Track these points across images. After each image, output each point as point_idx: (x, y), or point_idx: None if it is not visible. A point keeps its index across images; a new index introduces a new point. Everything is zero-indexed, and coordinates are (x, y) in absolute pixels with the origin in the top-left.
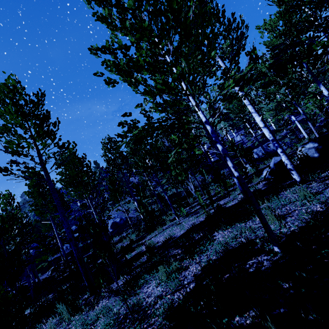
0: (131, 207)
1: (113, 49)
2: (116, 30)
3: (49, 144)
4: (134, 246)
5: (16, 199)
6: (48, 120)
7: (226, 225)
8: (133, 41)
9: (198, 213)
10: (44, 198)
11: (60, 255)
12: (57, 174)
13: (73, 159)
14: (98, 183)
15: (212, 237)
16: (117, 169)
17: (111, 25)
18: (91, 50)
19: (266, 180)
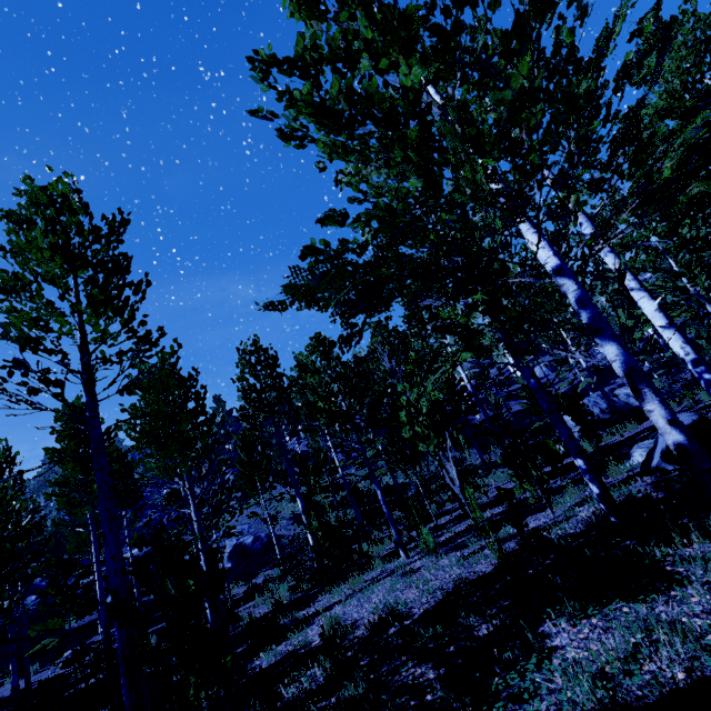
0: (283, 512)
1: (314, 60)
2: (327, 21)
3: (117, 334)
4: (286, 624)
5: (19, 463)
6: (124, 273)
7: (581, 604)
8: (372, 39)
9: (464, 546)
10: (87, 467)
11: (98, 618)
12: (124, 410)
13: (167, 377)
14: (216, 442)
15: (539, 639)
16: (265, 414)
17: (316, 8)
18: (255, 61)
19: (649, 473)
